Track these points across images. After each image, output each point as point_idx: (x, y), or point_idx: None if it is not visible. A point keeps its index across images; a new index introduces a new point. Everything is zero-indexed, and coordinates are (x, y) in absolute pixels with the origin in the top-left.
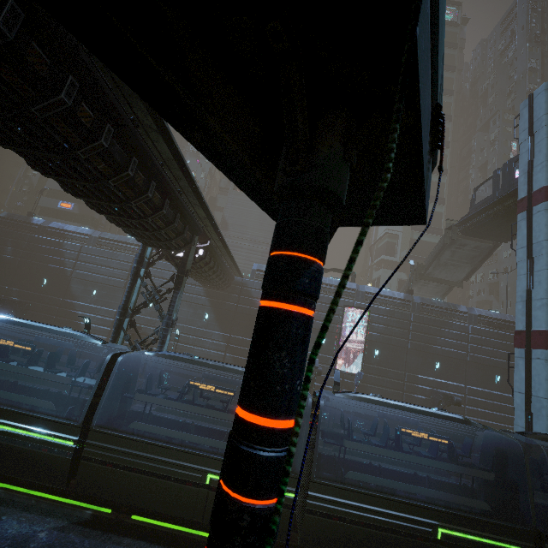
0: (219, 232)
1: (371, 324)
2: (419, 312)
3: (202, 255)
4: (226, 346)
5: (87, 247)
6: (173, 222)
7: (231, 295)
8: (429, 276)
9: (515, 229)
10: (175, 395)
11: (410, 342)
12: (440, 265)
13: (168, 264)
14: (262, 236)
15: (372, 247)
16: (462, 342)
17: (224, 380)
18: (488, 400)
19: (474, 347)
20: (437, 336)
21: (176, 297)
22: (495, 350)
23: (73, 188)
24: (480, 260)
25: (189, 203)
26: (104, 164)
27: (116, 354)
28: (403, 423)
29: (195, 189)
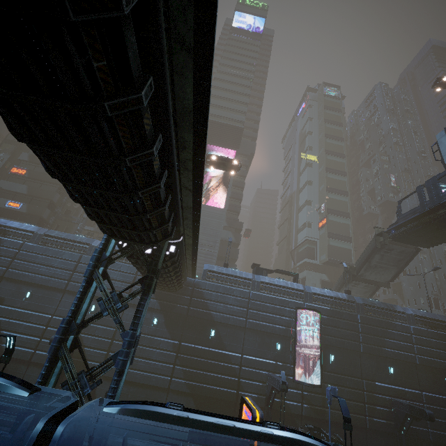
0: (197, 226)
1: (322, 326)
2: (363, 313)
3: (173, 252)
4: (175, 356)
5: (29, 245)
6: (163, 204)
7: (182, 297)
8: (361, 278)
9: (441, 236)
10: (113, 429)
11: (362, 345)
12: (370, 268)
13: (117, 263)
14: (205, 239)
15: (293, 251)
16: (408, 343)
17: (222, 442)
18: (445, 407)
19: (420, 348)
20: (384, 337)
21: (144, 305)
22: (438, 351)
23: (29, 130)
24: (405, 263)
25: (178, 186)
26: (105, 62)
27: (51, 418)
28: (371, 443)
29: (198, 164)
